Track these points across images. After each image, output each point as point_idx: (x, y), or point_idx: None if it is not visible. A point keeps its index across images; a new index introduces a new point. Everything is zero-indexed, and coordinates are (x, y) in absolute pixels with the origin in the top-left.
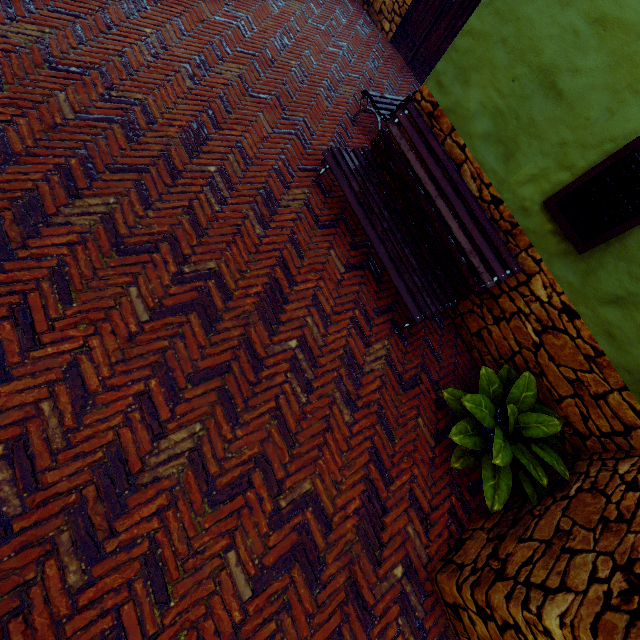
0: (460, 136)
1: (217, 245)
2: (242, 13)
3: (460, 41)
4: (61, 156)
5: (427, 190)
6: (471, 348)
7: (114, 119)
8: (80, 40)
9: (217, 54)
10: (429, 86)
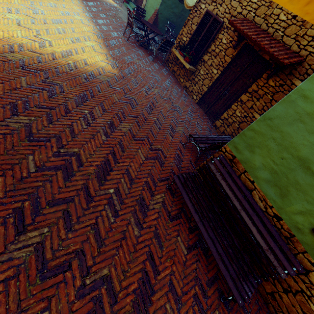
0: (250, 176)
1: (110, 251)
2: (132, 97)
3: (247, 132)
4: (19, 201)
5: (234, 204)
6: (267, 302)
7: (59, 167)
8: (49, 121)
9: (119, 119)
10: (230, 147)
